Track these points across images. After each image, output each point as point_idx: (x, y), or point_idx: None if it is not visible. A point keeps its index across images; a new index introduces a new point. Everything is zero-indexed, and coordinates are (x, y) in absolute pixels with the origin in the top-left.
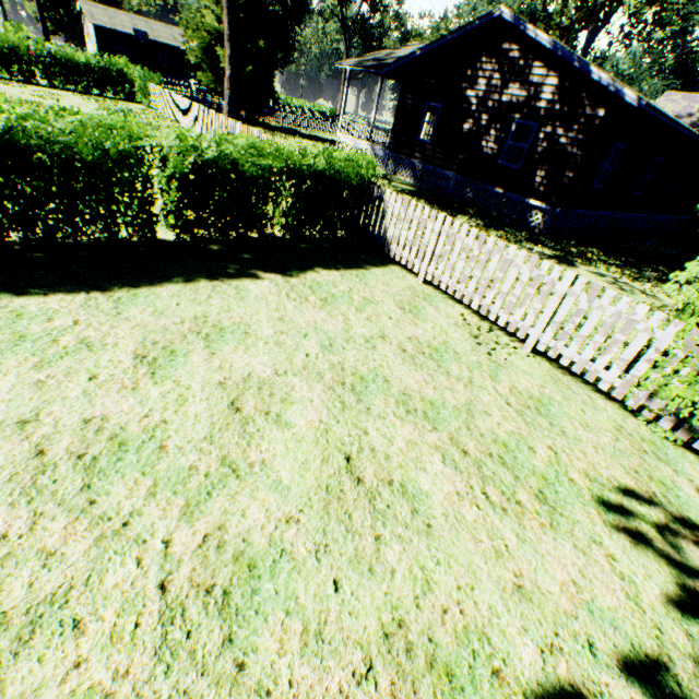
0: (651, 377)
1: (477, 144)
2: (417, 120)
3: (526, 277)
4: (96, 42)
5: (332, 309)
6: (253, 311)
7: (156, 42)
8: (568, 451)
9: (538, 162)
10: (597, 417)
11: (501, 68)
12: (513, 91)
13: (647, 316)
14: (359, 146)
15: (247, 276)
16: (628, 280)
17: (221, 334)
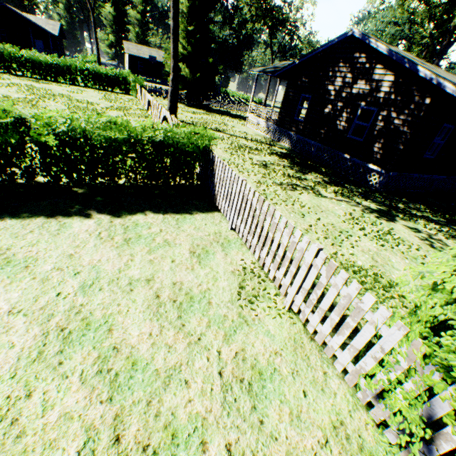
0: (377, 376)
1: (333, 123)
2: (295, 106)
3: (286, 241)
4: (128, 63)
5: (126, 249)
6: (54, 247)
7: (160, 62)
8: (249, 455)
9: (377, 136)
10: (319, 405)
11: (353, 70)
12: (360, 85)
13: None
14: (259, 122)
15: (81, 215)
16: (444, 236)
17: (3, 266)
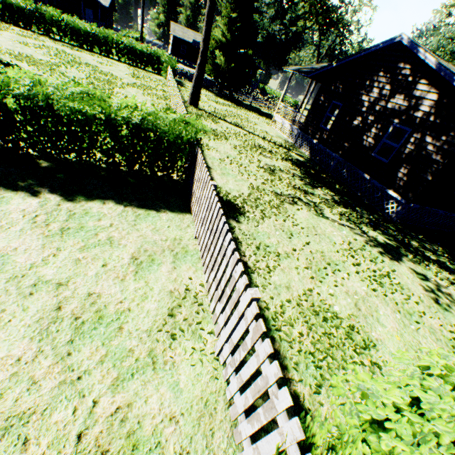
0: None
1: (360, 137)
2: (323, 112)
3: (229, 273)
4: (172, 44)
5: (57, 240)
6: None
7: None
8: None
9: (404, 160)
10: None
11: (393, 81)
12: (398, 100)
13: (444, 345)
14: (284, 124)
15: (28, 191)
16: None
17: None
